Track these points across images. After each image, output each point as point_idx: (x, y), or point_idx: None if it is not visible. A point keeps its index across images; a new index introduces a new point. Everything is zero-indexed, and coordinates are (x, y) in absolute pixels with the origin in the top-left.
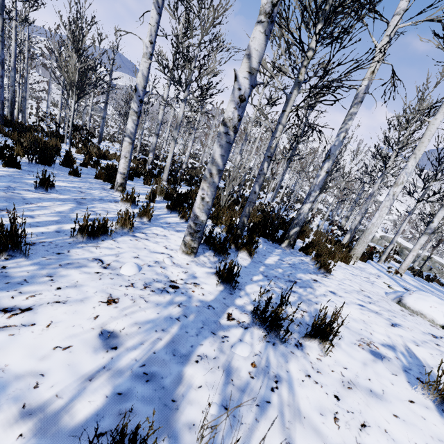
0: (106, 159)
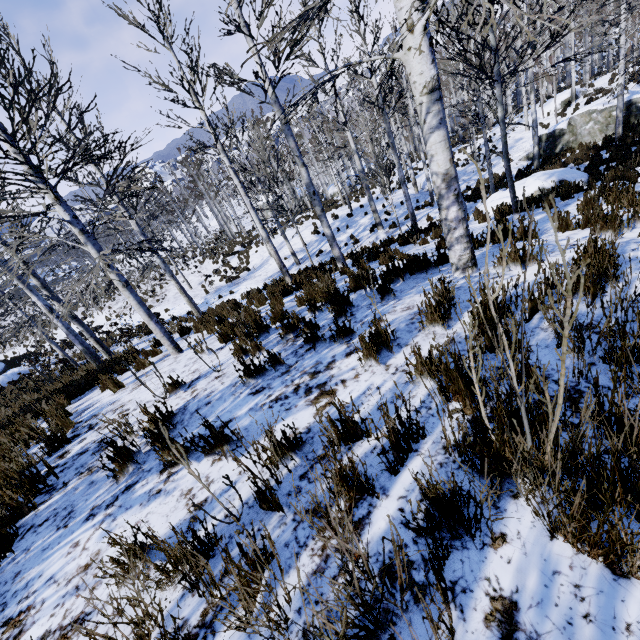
0: None
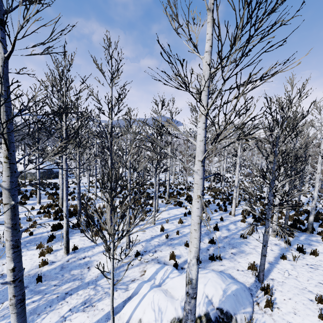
0: (204, 195)
